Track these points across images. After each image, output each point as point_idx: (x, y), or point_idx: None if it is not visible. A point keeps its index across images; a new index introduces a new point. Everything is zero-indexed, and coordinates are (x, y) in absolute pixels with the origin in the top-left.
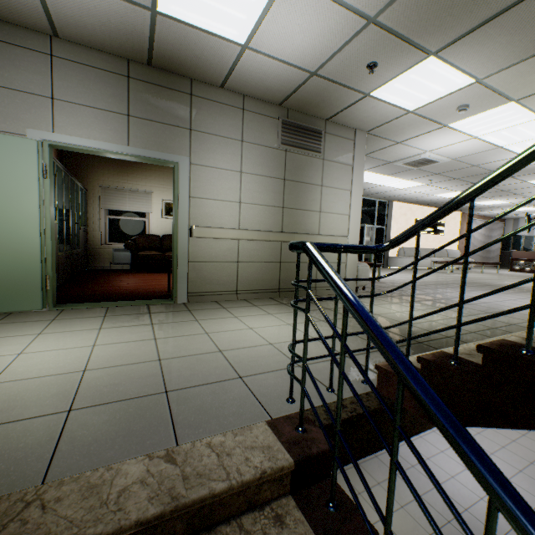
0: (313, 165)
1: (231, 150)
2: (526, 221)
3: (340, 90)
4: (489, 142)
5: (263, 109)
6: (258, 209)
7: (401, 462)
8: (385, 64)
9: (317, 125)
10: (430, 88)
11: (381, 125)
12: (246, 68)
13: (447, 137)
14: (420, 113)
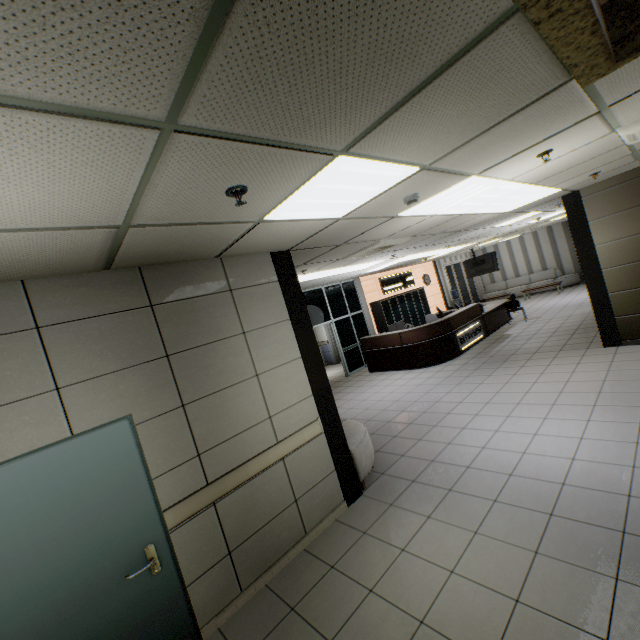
0: None
1: None
2: None
3: None
4: None
5: None
6: None
7: (451, 470)
8: None
9: None
10: None
11: None
12: None
13: None
14: None
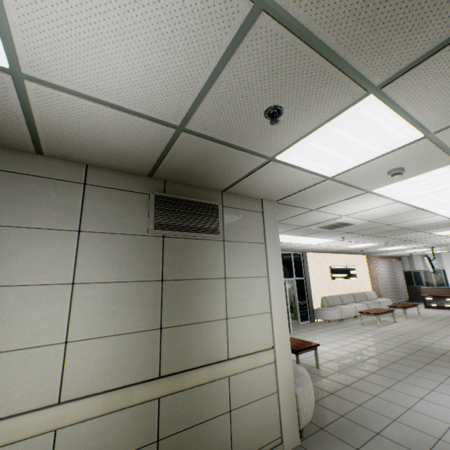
0: (210, 250)
1: (53, 249)
2: (426, 262)
3: (231, 153)
4: (410, 205)
5: (123, 181)
6: (109, 344)
7: None
8: (295, 110)
9: (210, 198)
10: (359, 146)
11: (292, 194)
12: (56, 121)
13: (368, 202)
14: (340, 179)
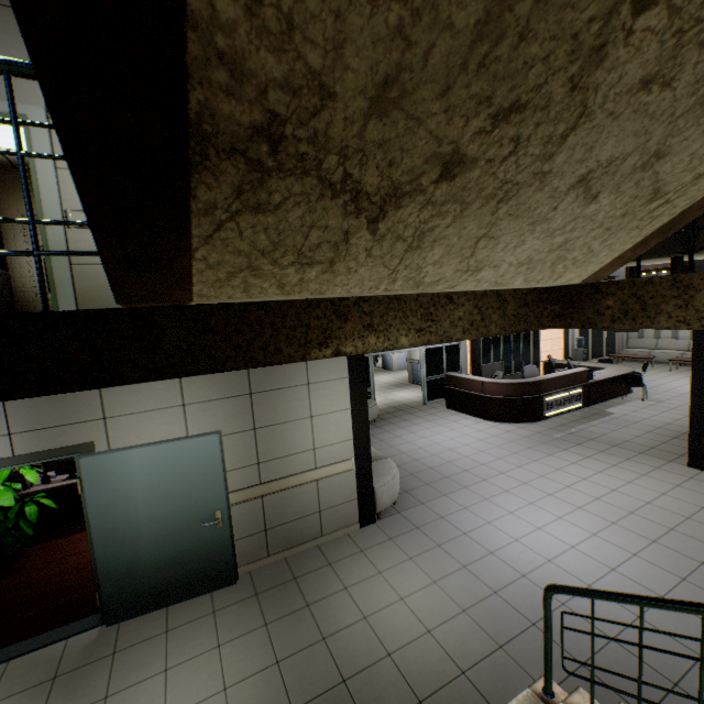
0: None
1: None
2: None
3: None
4: None
5: None
6: None
7: (450, 531)
8: None
9: None
10: None
11: None
12: None
13: None
14: None
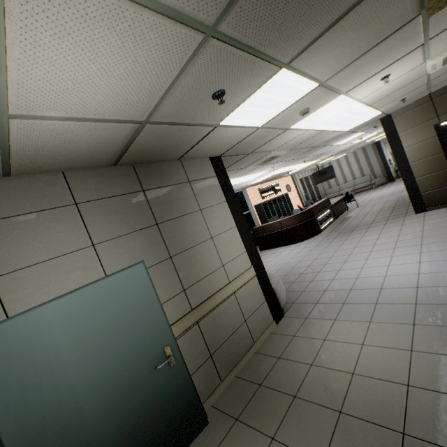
0: None
1: None
2: None
3: None
4: None
5: None
6: None
7: (340, 293)
8: None
9: None
10: None
11: None
12: None
13: None
14: None
